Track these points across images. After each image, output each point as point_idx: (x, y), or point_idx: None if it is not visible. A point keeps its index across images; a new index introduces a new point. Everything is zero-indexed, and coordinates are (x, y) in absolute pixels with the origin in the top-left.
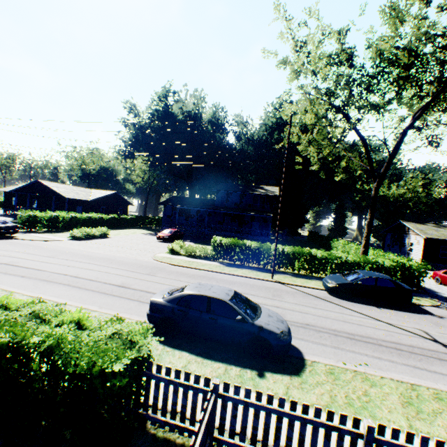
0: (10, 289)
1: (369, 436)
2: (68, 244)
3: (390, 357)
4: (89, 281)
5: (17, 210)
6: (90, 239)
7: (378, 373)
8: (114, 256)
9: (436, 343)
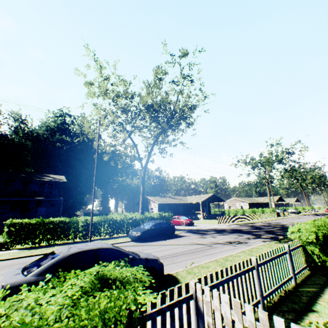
0: None
1: (257, 264)
2: None
3: (195, 256)
4: None
5: None
6: None
7: (202, 262)
8: None
9: (199, 244)
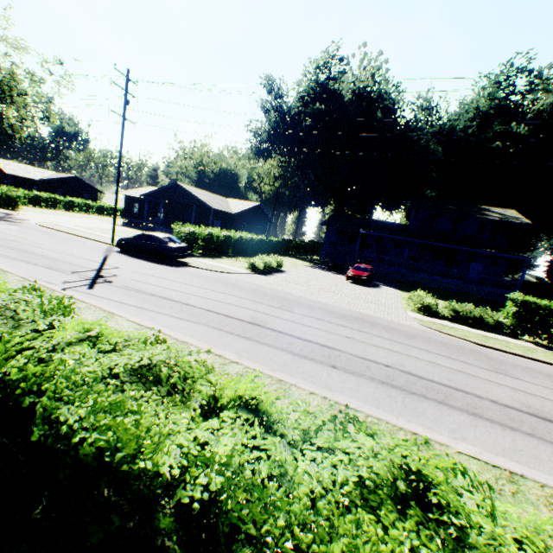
0: (398, 423)
1: None
2: (263, 281)
3: None
4: (460, 394)
5: (139, 220)
6: (269, 272)
7: None
8: (364, 315)
9: None
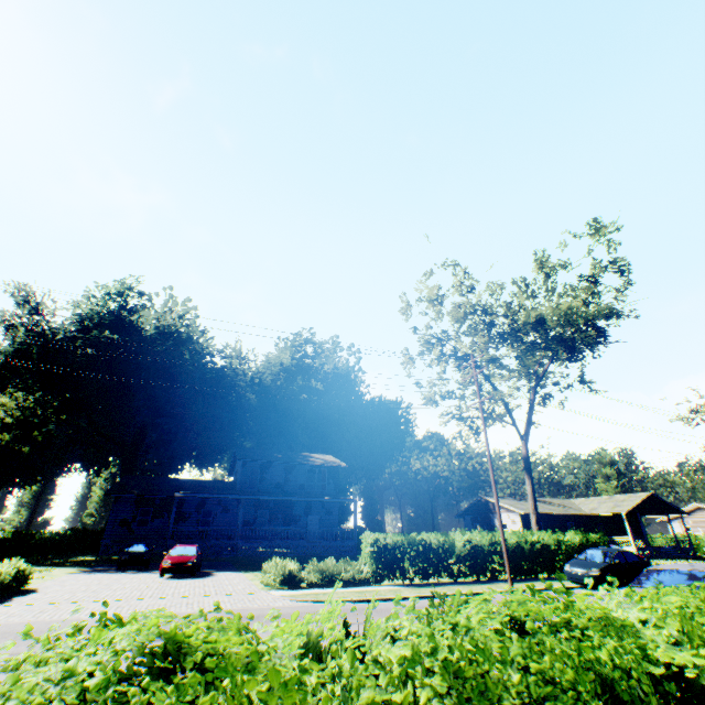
0: None
1: None
2: None
3: None
4: None
5: None
6: None
7: None
8: (222, 611)
9: None
